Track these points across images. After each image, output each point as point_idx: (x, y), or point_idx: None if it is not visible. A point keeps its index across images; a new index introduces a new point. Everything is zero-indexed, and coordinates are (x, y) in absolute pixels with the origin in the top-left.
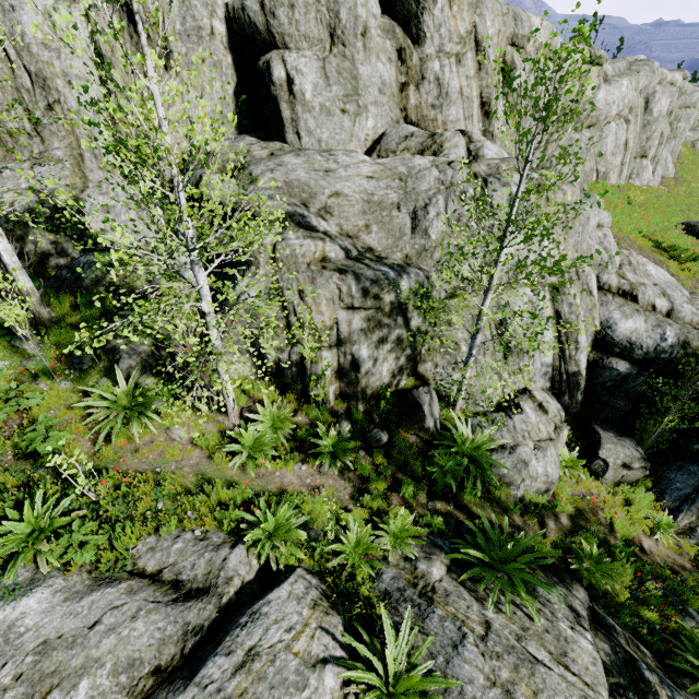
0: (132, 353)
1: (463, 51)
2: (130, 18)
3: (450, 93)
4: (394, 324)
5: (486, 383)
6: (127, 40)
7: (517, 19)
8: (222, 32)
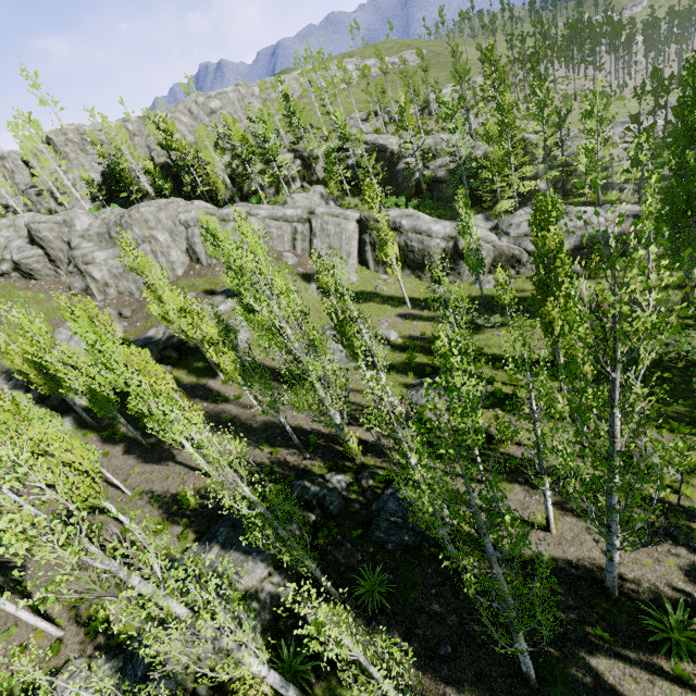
0: (10, 214)
1: (67, 143)
2: (6, 169)
3: (68, 152)
4: (51, 197)
5: (75, 203)
6: (7, 172)
7: (79, 130)
8: (22, 163)
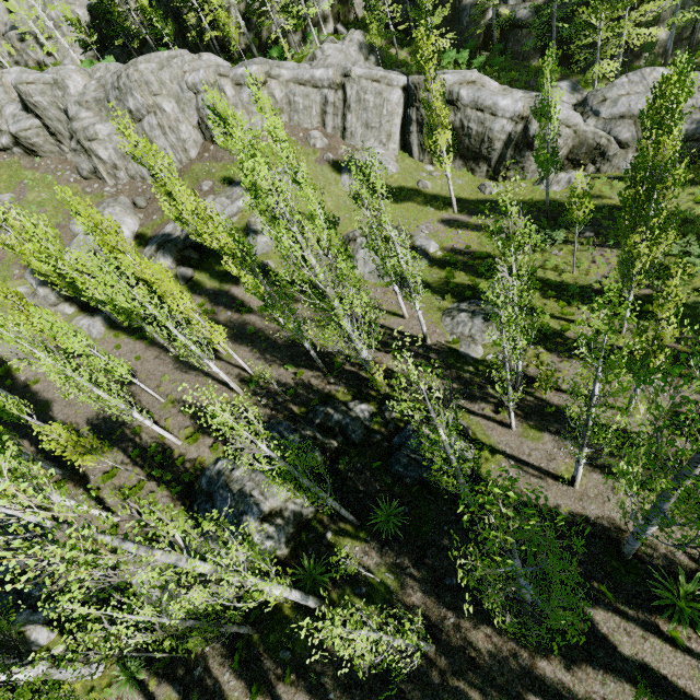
0: None
1: None
2: None
3: None
4: (36, 44)
5: (65, 52)
6: None
7: None
8: None
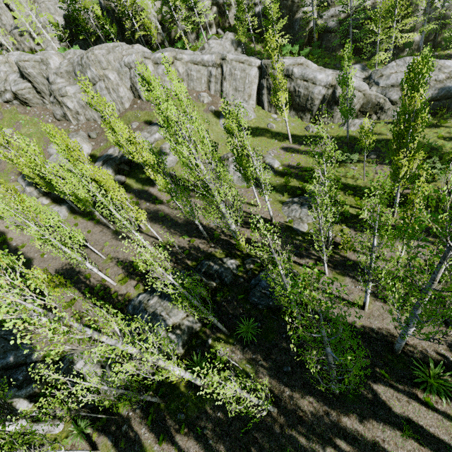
0: (4, 52)
1: None
2: None
3: None
4: (30, 38)
5: (48, 43)
6: None
7: None
8: (4, 6)
